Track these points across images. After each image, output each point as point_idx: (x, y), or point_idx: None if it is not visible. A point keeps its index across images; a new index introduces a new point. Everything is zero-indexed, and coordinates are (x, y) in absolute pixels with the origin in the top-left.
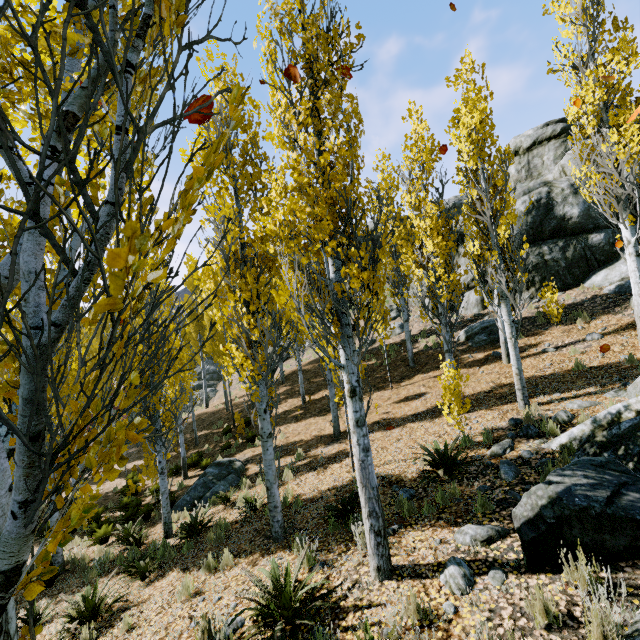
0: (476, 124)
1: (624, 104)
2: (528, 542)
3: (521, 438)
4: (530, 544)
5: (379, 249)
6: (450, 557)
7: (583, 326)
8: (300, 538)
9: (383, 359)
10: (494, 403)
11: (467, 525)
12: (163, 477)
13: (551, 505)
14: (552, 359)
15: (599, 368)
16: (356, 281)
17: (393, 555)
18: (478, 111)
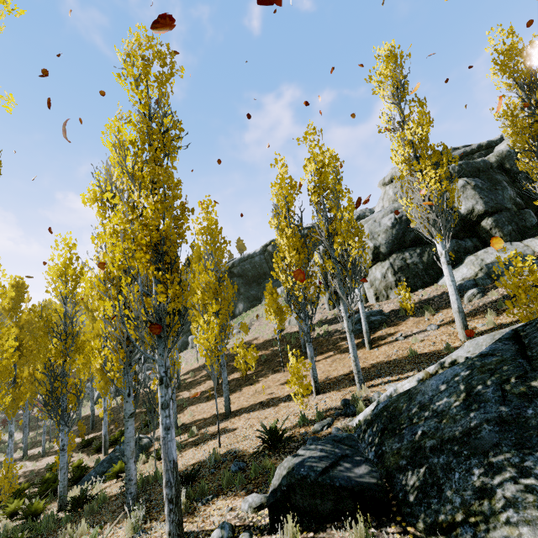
0: (313, 171)
1: (424, 156)
2: (268, 507)
3: (341, 416)
4: (269, 509)
5: (180, 272)
6: (221, 522)
7: (429, 318)
8: (139, 508)
9: (285, 345)
10: (345, 385)
11: (252, 494)
12: (63, 453)
13: (287, 475)
14: (399, 346)
15: (426, 354)
16: (162, 296)
17: (193, 522)
18: (313, 162)
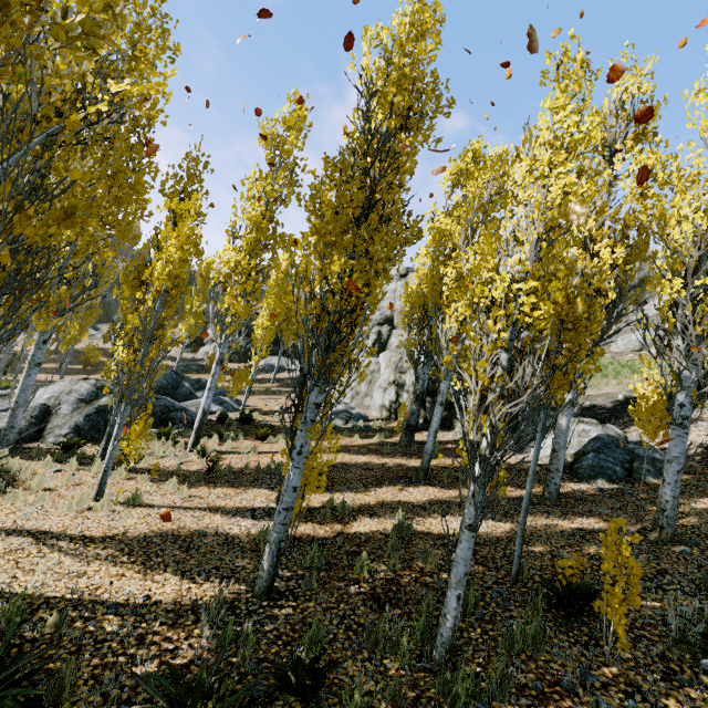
0: None
1: None
2: None
3: None
4: None
5: None
6: None
7: None
8: None
9: None
10: None
11: None
12: None
13: None
14: None
15: None
16: None
17: None
18: None
